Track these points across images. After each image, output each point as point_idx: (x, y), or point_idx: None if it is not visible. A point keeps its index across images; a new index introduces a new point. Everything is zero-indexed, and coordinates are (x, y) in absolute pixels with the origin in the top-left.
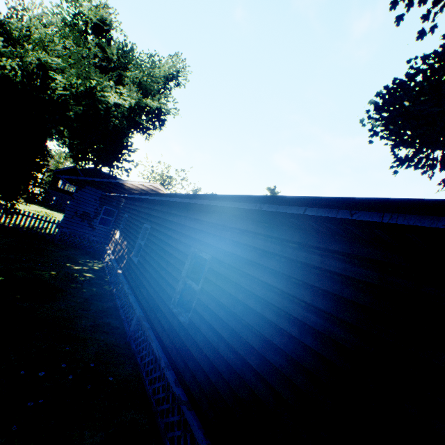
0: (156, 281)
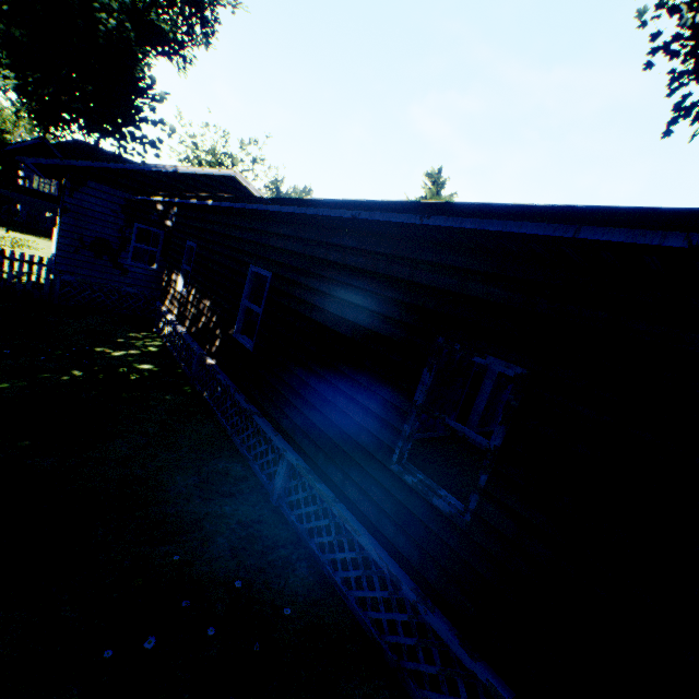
0: (326, 400)
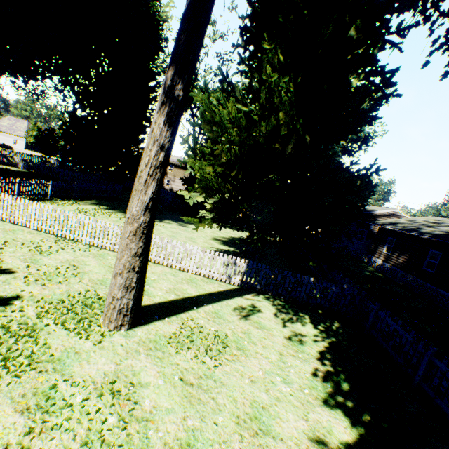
0: None
